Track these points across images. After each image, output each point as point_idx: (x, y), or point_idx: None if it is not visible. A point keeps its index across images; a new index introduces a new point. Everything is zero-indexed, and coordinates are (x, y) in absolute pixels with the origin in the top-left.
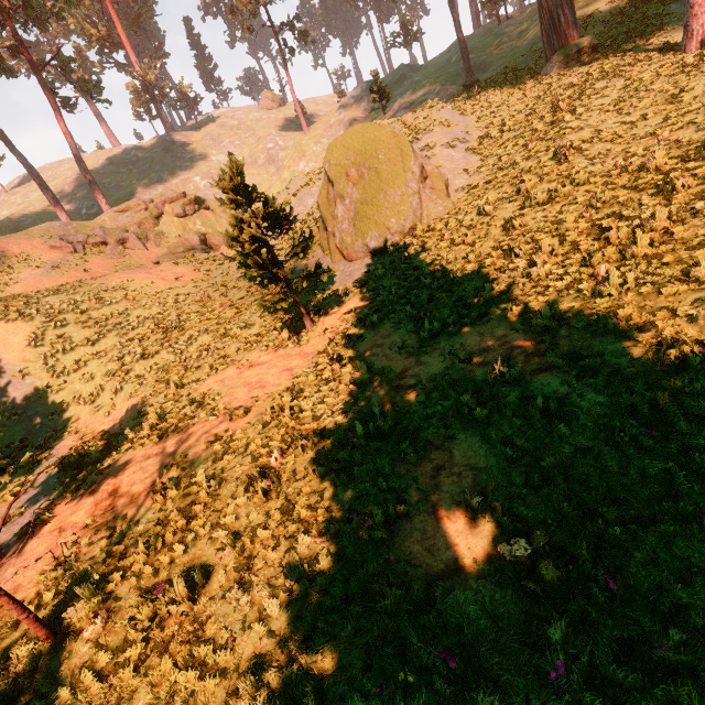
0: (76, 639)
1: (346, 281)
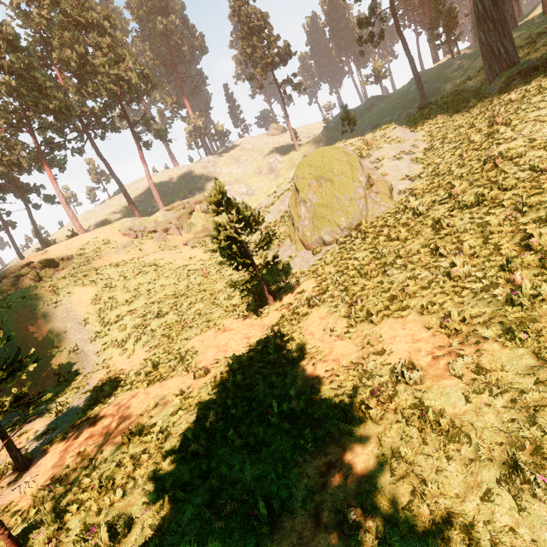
0: None
1: (304, 266)
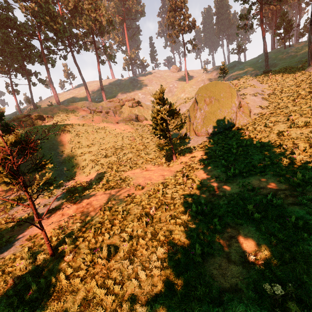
0: (61, 259)
1: (194, 144)
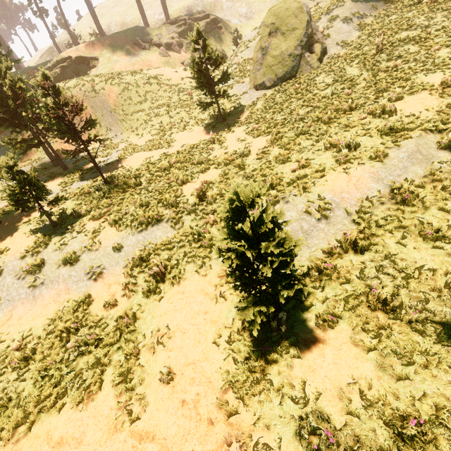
0: (111, 185)
1: (248, 101)
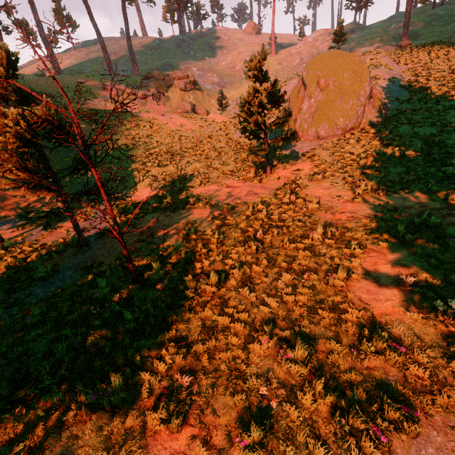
0: (151, 288)
1: (297, 152)
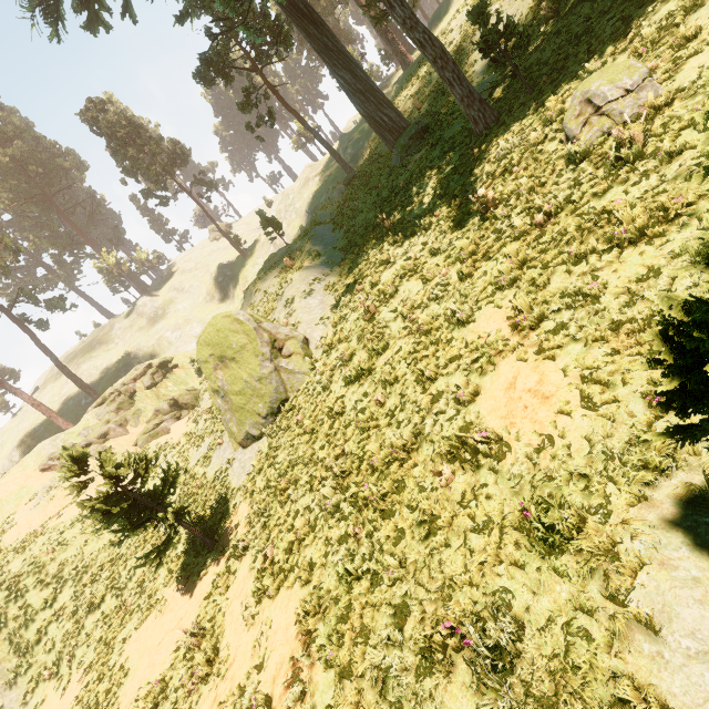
0: None
1: (241, 476)
